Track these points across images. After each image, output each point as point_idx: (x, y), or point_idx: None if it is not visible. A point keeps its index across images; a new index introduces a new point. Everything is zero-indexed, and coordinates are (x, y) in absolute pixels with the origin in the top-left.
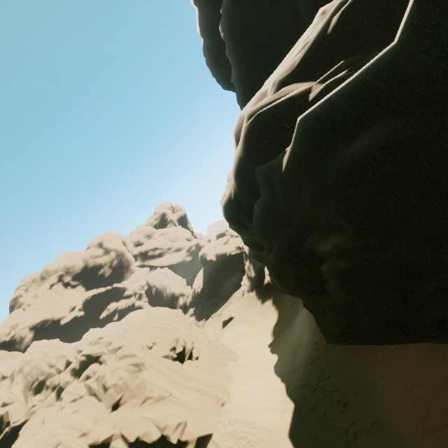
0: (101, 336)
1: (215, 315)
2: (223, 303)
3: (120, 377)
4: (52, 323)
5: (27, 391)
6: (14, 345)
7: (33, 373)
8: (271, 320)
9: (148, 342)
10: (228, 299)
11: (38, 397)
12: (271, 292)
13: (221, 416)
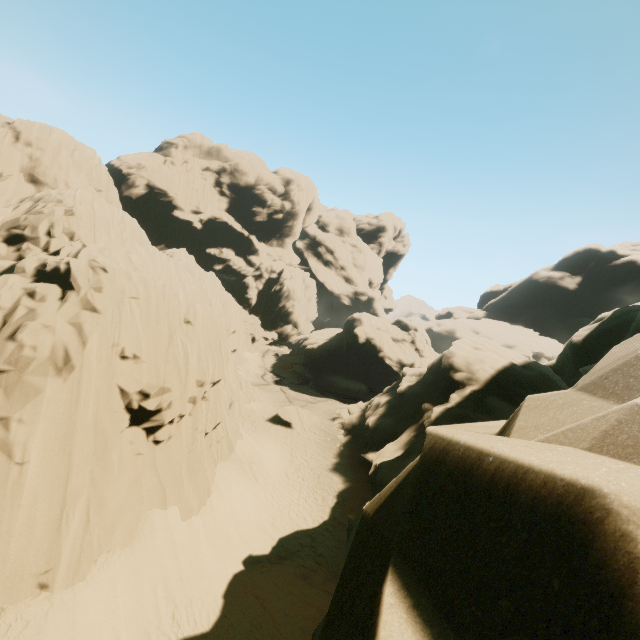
0: (108, 268)
1: (287, 393)
2: (310, 392)
3: (36, 346)
4: (168, 203)
5: (5, 228)
6: (123, 183)
7: (30, 218)
8: (307, 516)
9: (130, 346)
10: (320, 396)
11: (2, 247)
12: (358, 477)
13: (2, 612)
